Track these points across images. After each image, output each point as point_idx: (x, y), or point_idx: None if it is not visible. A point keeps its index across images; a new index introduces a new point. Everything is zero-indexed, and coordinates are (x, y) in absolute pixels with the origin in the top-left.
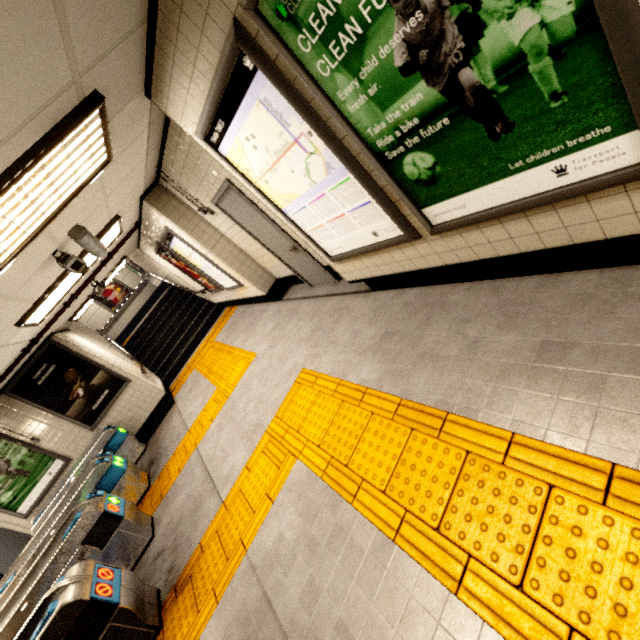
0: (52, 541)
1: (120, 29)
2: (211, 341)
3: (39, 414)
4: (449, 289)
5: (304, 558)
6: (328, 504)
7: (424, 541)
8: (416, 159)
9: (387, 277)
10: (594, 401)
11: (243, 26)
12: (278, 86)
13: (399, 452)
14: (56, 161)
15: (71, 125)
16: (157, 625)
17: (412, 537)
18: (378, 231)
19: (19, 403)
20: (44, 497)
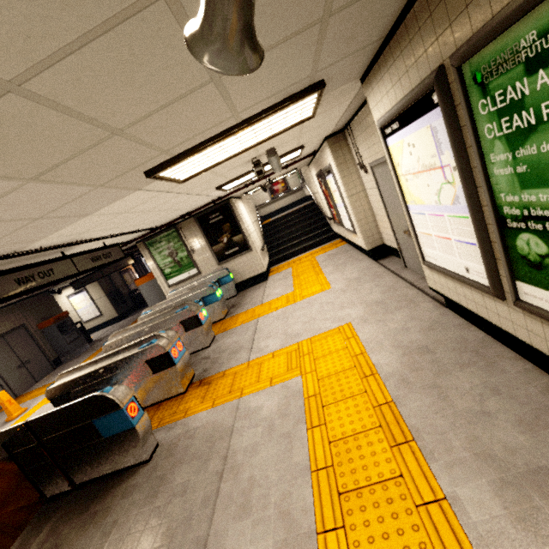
0: (170, 310)
1: (360, 45)
2: (313, 256)
3: (201, 239)
4: (510, 356)
5: (262, 430)
6: (296, 417)
7: (327, 491)
8: (532, 241)
9: (461, 307)
10: (536, 546)
11: (446, 72)
12: (447, 125)
13: (359, 430)
14: (278, 116)
15: (296, 99)
16: (184, 390)
17: (322, 482)
18: (471, 270)
19: (197, 227)
20: (180, 283)
